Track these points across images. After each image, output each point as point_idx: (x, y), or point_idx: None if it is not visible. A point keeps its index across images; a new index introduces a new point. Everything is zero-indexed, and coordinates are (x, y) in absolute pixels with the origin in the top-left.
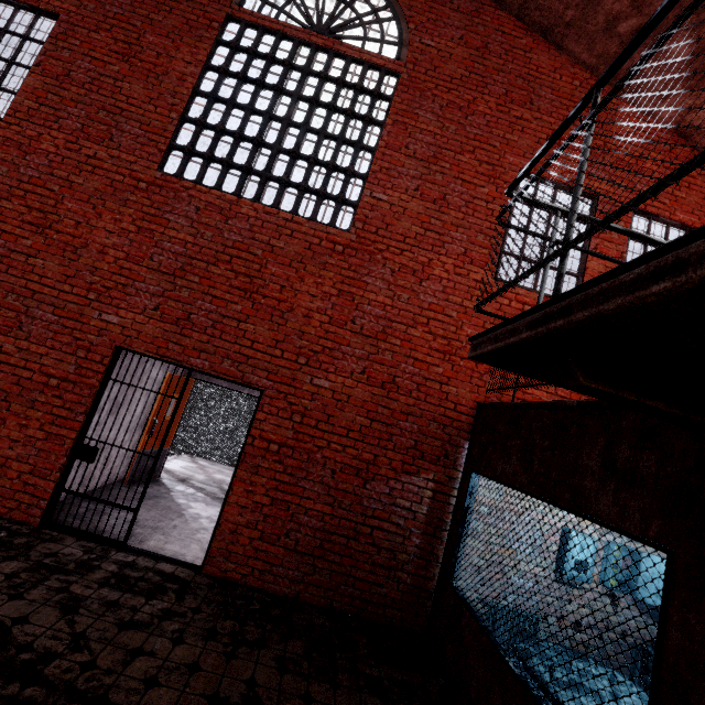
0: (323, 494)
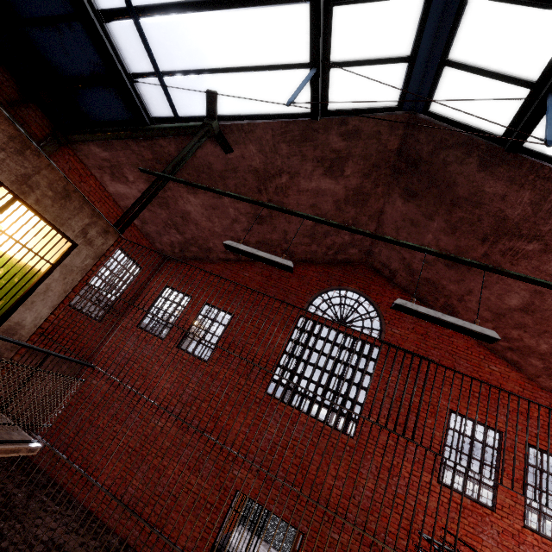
0: None
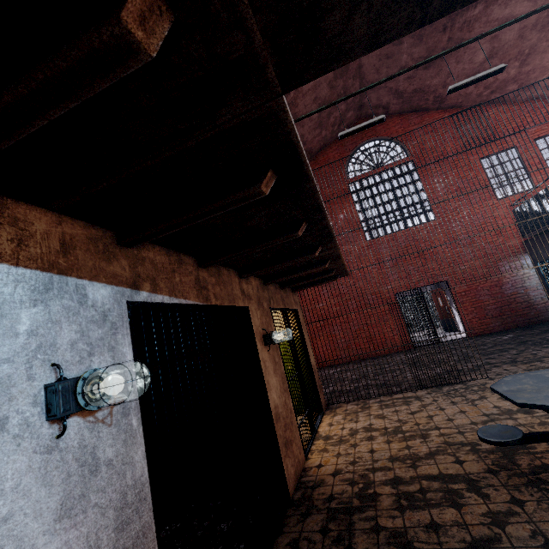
0: (489, 298)
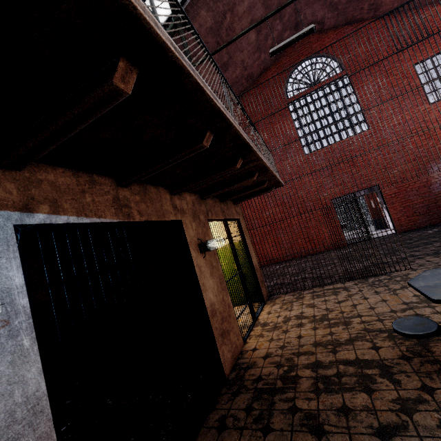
0: (417, 197)
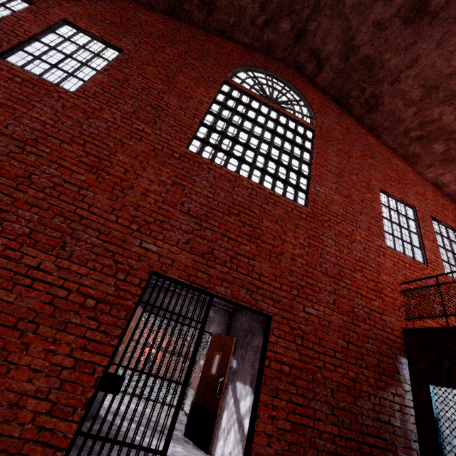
0: (328, 414)
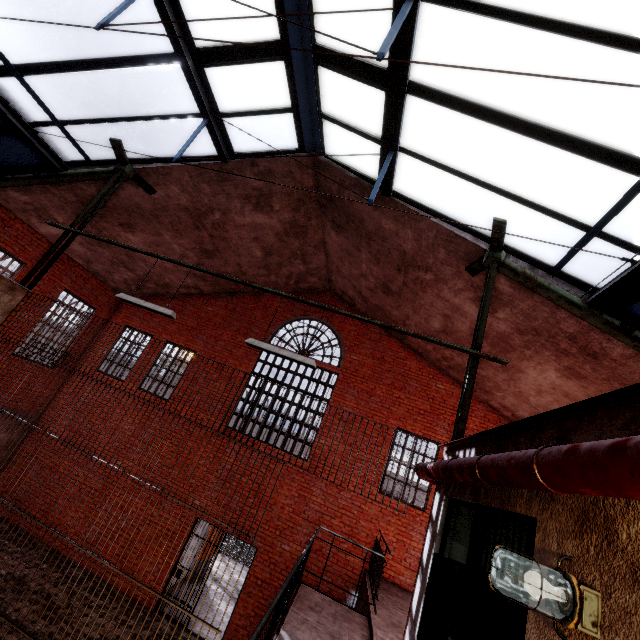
0: None
